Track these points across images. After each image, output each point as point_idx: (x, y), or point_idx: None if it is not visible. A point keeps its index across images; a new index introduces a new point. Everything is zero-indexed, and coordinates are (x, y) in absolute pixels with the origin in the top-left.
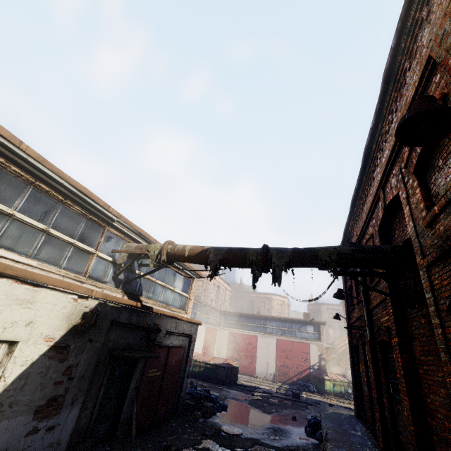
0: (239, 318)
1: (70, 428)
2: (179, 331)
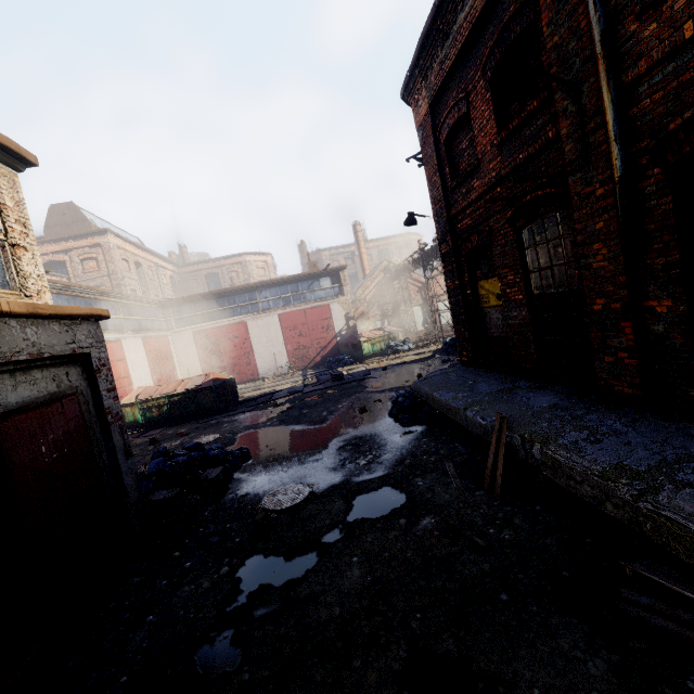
0: (204, 303)
1: None
2: (10, 356)
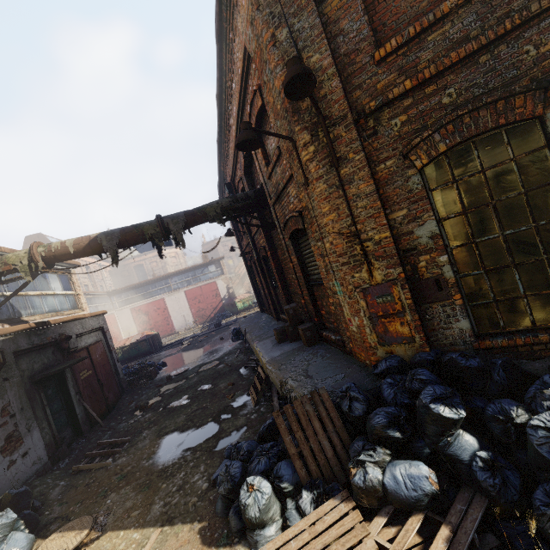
0: (136, 290)
1: (41, 446)
2: (88, 329)
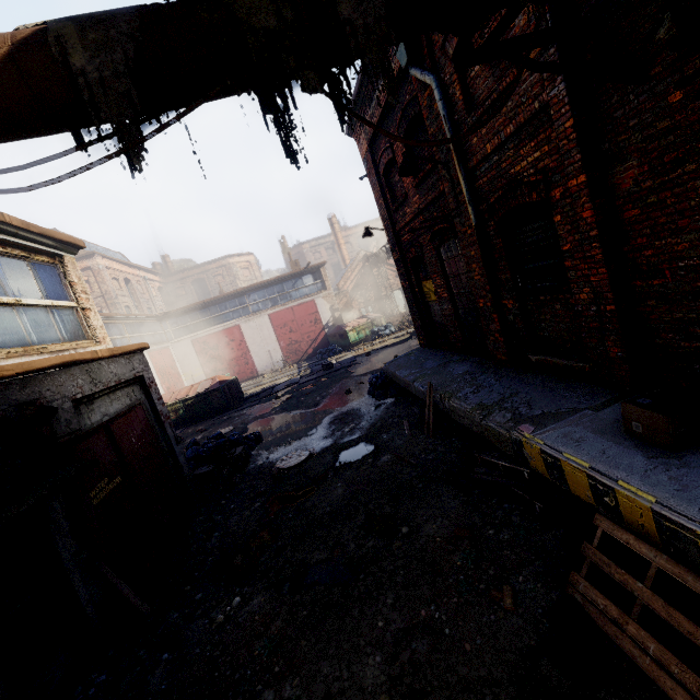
0: (198, 312)
1: None
2: (107, 384)
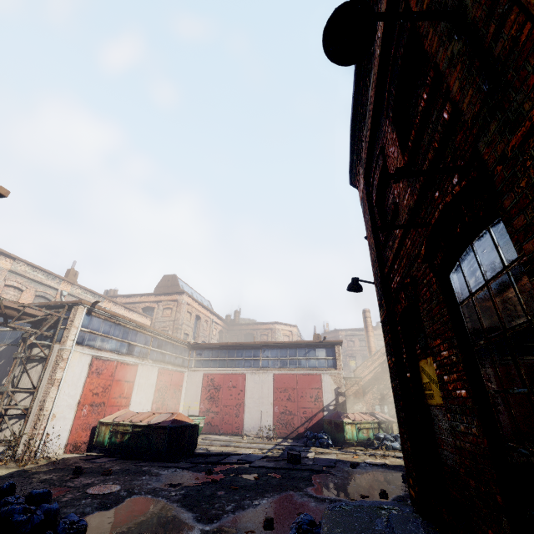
0: (219, 351)
1: None
2: None
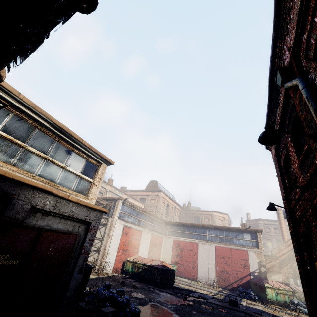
0: (182, 227)
1: None
2: (62, 212)
